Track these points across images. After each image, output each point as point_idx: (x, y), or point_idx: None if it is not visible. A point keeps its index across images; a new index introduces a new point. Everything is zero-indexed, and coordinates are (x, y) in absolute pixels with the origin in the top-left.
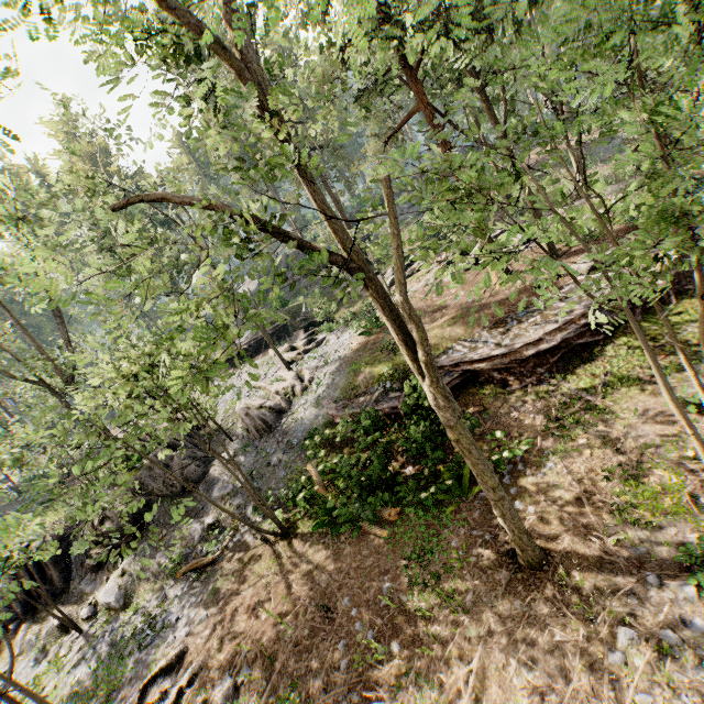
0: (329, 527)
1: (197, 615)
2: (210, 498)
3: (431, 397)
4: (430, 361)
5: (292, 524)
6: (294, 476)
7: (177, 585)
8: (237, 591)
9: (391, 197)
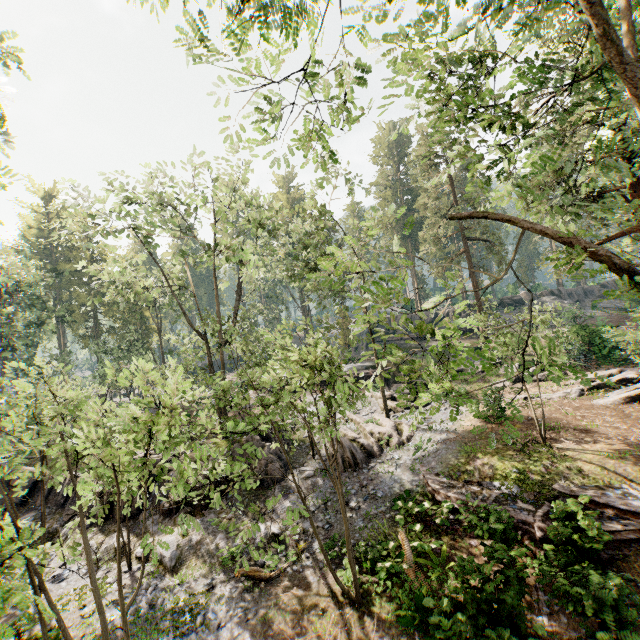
0: (417, 630)
1: (240, 635)
2: (281, 506)
3: None
4: None
5: (365, 592)
6: (373, 534)
7: (226, 581)
8: (289, 637)
9: None
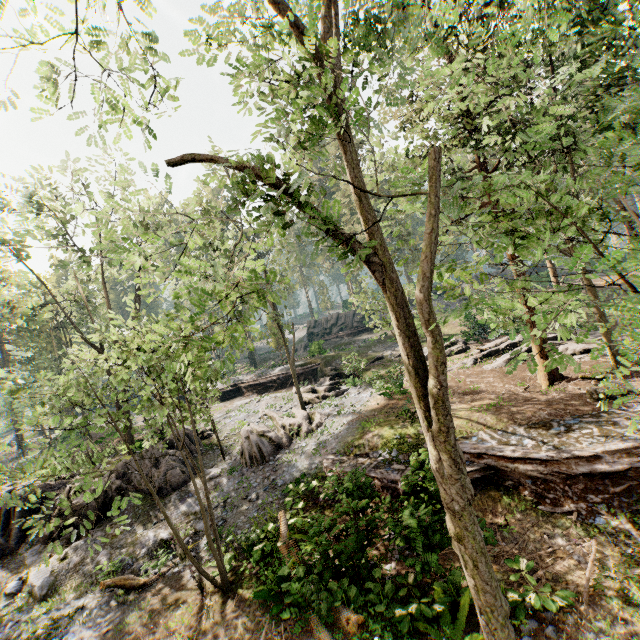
0: (273, 602)
1: None
2: (177, 511)
3: (433, 456)
4: (440, 398)
5: (237, 577)
6: (263, 521)
7: (99, 598)
8: (143, 638)
9: (431, 173)
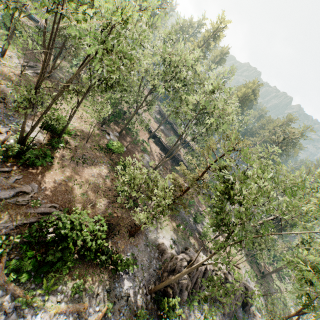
0: None
1: None
2: None
3: None
4: None
5: None
6: None
7: None
8: None
9: None
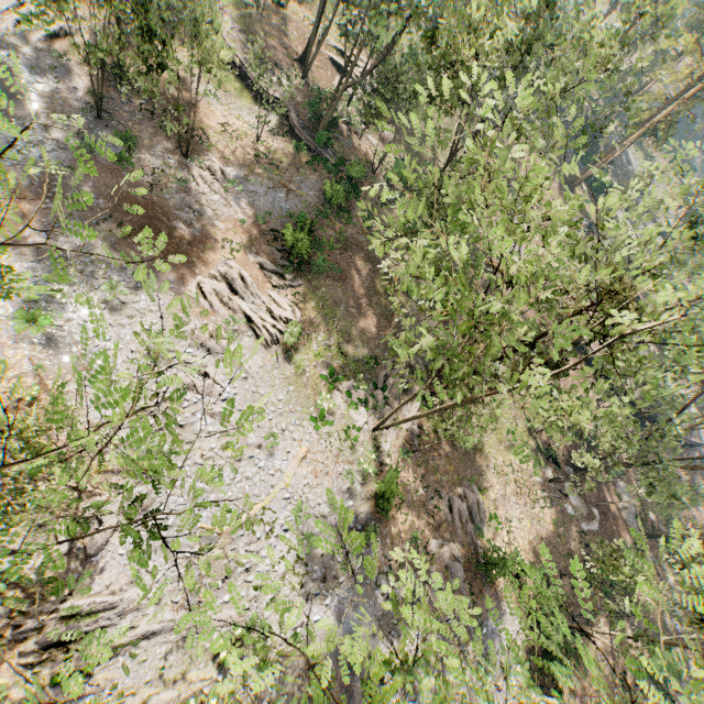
0: None
1: None
2: None
3: None
4: None
5: None
6: None
7: None
8: None
9: None
